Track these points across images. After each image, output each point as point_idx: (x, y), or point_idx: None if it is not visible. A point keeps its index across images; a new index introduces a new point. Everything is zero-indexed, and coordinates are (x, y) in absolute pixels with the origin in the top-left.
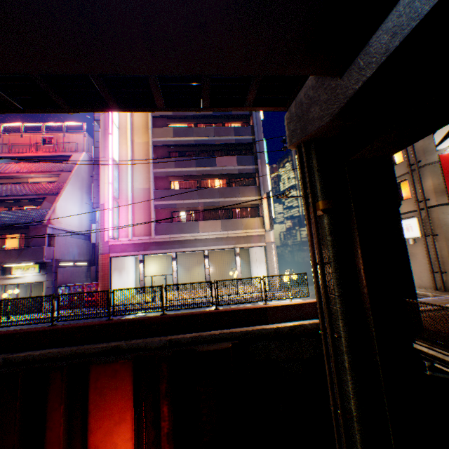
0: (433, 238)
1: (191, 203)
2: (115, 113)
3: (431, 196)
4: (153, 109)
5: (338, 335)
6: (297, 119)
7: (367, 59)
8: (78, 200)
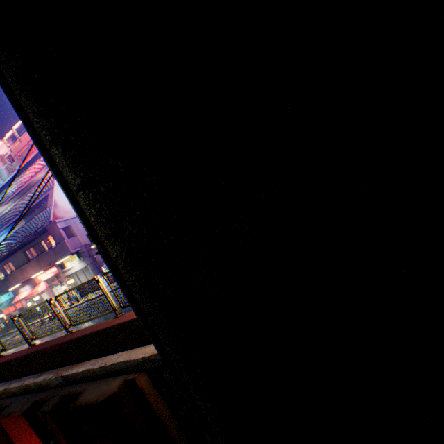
0: None
1: None
2: None
3: None
4: None
5: None
6: None
7: None
8: None
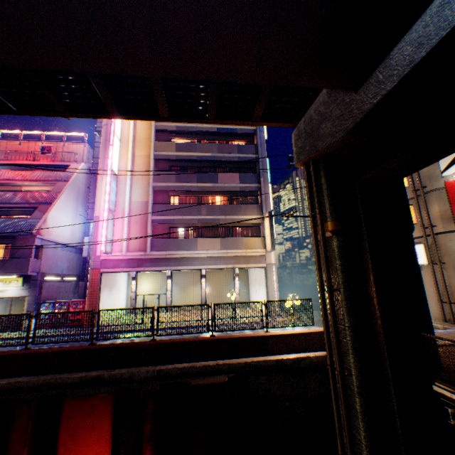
0: (440, 266)
1: (190, 219)
2: (118, 124)
3: (438, 223)
4: (156, 118)
5: (348, 372)
6: (306, 136)
7: (388, 72)
8: (72, 211)
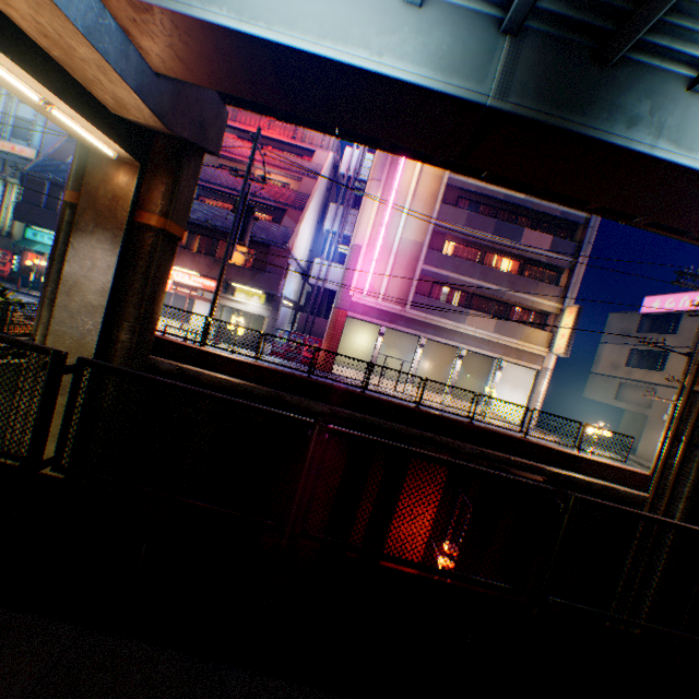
0: None
1: (467, 282)
2: None
3: None
4: (576, 206)
5: (671, 514)
6: None
7: None
8: (311, 222)
